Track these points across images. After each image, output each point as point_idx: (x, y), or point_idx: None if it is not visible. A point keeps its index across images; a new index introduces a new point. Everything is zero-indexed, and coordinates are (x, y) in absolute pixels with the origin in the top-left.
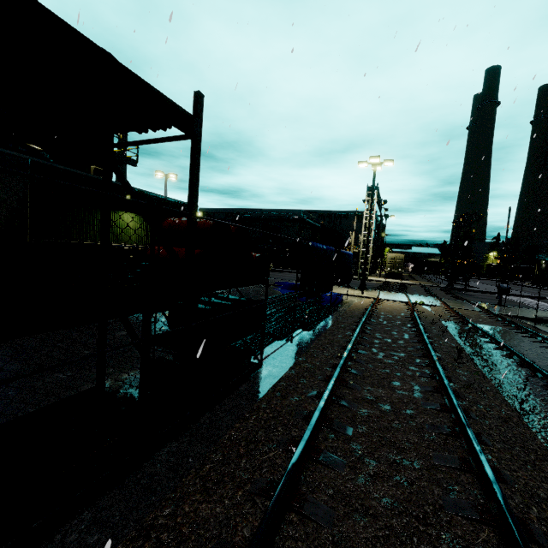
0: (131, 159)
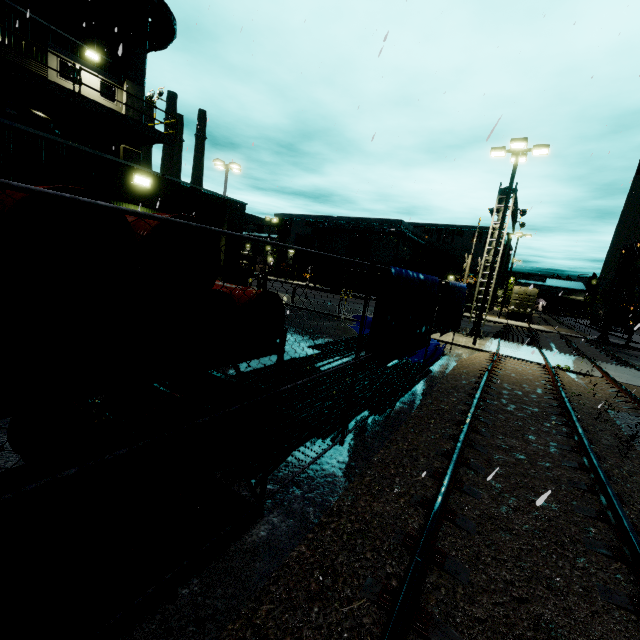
0: (166, 135)
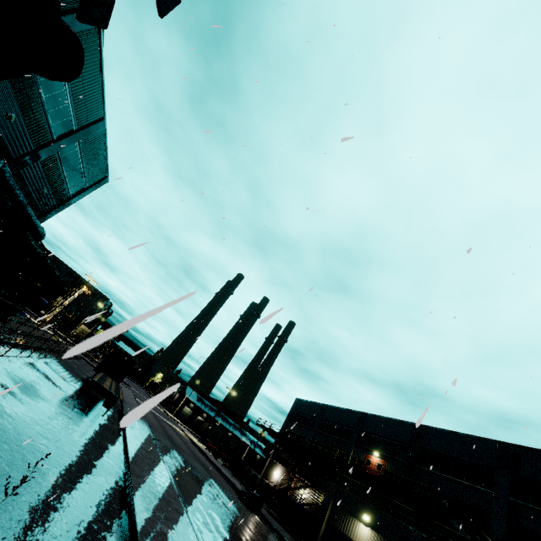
0: None
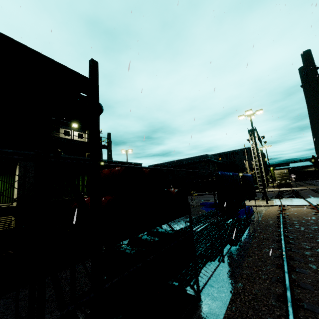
0: (104, 145)
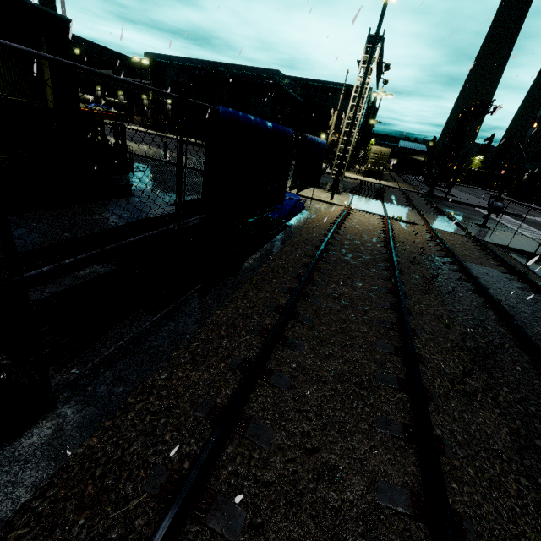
0: None
